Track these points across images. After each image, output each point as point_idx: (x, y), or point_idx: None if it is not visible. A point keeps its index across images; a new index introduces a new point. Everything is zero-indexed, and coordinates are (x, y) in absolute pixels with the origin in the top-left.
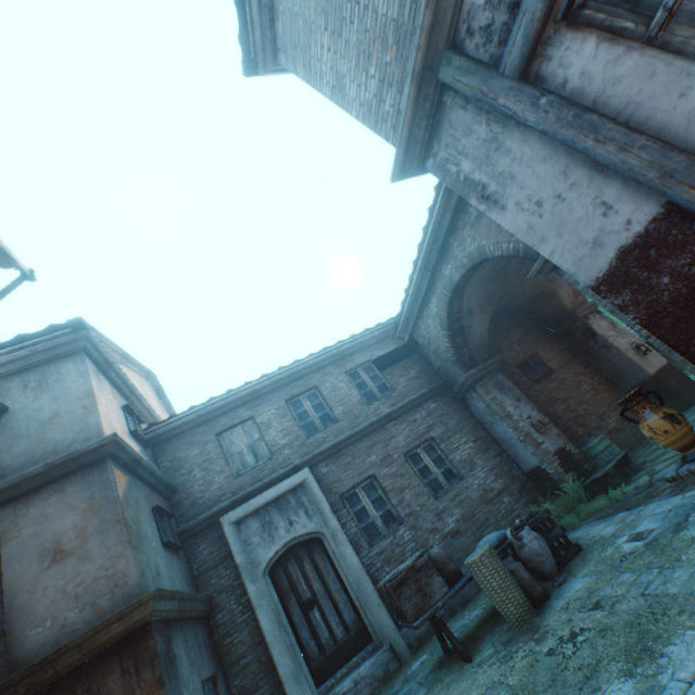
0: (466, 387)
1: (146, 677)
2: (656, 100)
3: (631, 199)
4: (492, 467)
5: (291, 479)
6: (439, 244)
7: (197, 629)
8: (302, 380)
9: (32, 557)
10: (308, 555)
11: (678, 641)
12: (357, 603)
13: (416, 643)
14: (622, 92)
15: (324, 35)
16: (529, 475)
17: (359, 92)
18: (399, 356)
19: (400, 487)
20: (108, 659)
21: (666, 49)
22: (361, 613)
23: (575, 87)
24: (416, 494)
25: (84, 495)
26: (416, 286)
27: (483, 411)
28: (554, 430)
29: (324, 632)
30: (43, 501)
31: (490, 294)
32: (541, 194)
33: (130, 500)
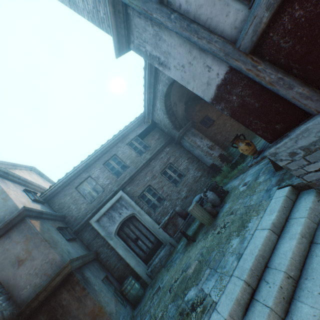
0: (180, 138)
1: (77, 289)
2: (218, 17)
3: (217, 64)
4: (196, 168)
5: (115, 197)
6: (153, 75)
7: (94, 264)
8: (108, 153)
9: (8, 267)
10: (131, 223)
11: (251, 221)
12: (154, 233)
13: (178, 239)
14: (204, 13)
15: None
16: (210, 167)
17: (85, 5)
18: (149, 131)
19: (161, 186)
20: (59, 289)
21: None
22: (156, 236)
23: (185, 8)
24: (168, 187)
25: (21, 236)
26: (148, 97)
27: (189, 146)
28: (217, 147)
29: (144, 247)
30: (2, 244)
31: (182, 93)
32: (183, 62)
33: (44, 230)
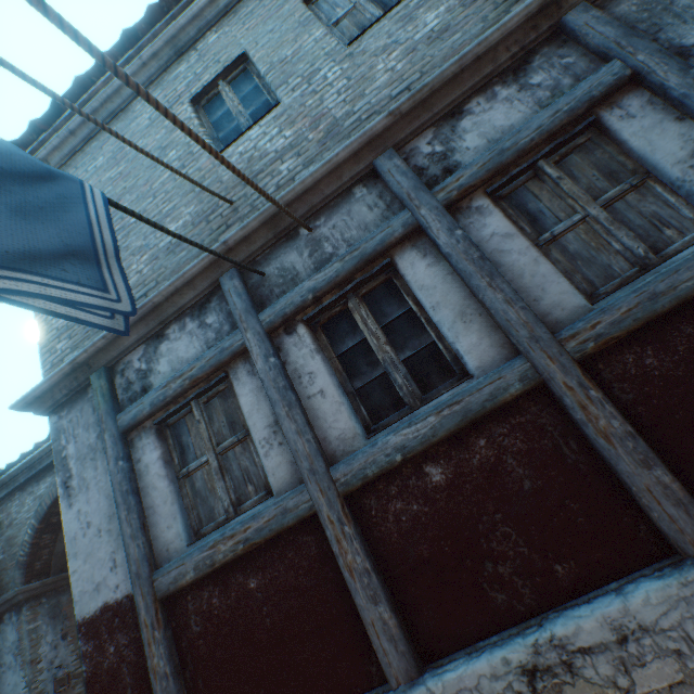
0: (12, 603)
1: None
2: (162, 518)
3: (127, 570)
4: None
5: None
6: None
7: None
8: None
9: None
10: None
11: None
12: None
13: None
14: (154, 497)
15: None
16: None
17: None
18: None
19: None
20: None
21: (181, 490)
22: None
23: (142, 468)
24: None
25: None
26: (41, 455)
27: (12, 644)
28: (80, 687)
29: None
30: None
31: None
32: (95, 518)
33: None
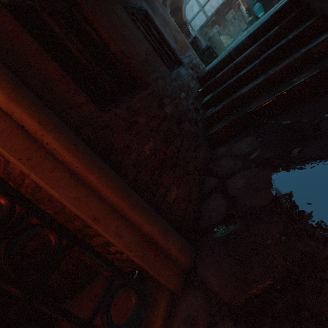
0: None
1: None
2: None
3: None
4: None
5: None
6: None
7: None
8: None
9: None
10: None
11: None
12: None
13: None
14: None
15: None
16: None
17: None
18: None
19: None
20: None
21: None
22: None
23: None
24: None
25: None
26: None
27: None
28: None
29: None
30: None
31: None
32: None
33: None
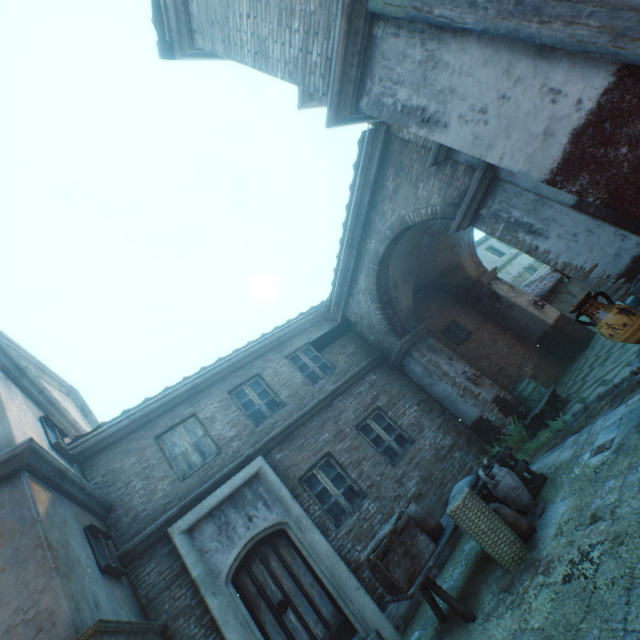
0: (402, 354)
1: None
2: None
3: (579, 77)
4: (439, 426)
5: (244, 471)
6: (362, 221)
7: None
8: (243, 370)
9: None
10: (273, 551)
11: None
12: (334, 592)
13: (402, 622)
14: None
15: (242, 3)
16: (472, 427)
17: (284, 51)
18: (334, 336)
19: (357, 460)
20: None
21: None
22: (339, 603)
23: None
24: (374, 464)
25: None
26: (344, 264)
27: (421, 374)
28: (487, 381)
29: (302, 636)
30: None
31: (410, 268)
32: (484, 100)
33: (55, 519)
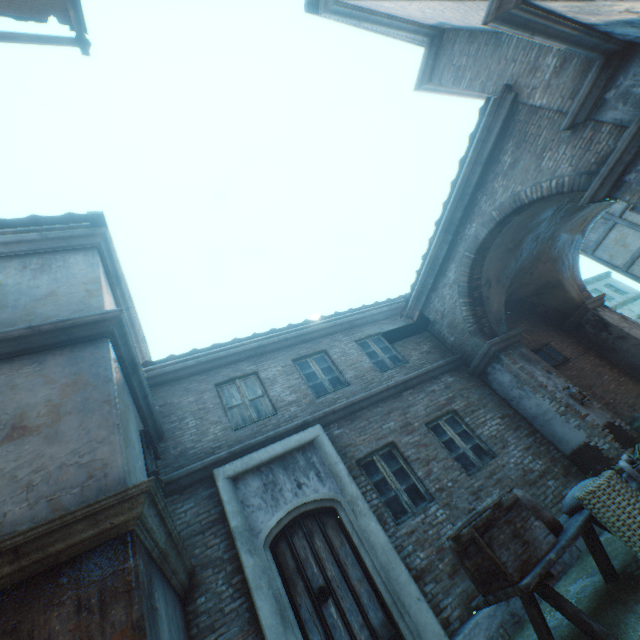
0: (488, 357)
1: (114, 618)
2: None
3: None
4: (527, 446)
5: (300, 435)
6: (465, 202)
7: (175, 603)
8: (310, 343)
9: None
10: (320, 529)
11: None
12: (387, 597)
13: None
14: None
15: None
16: (571, 457)
17: None
18: (408, 332)
19: (425, 457)
20: (56, 583)
21: None
22: (392, 612)
23: None
24: (445, 468)
25: (67, 370)
26: (434, 252)
27: (509, 384)
28: (596, 404)
29: (343, 637)
30: (14, 370)
31: (506, 269)
32: None
33: (122, 395)
